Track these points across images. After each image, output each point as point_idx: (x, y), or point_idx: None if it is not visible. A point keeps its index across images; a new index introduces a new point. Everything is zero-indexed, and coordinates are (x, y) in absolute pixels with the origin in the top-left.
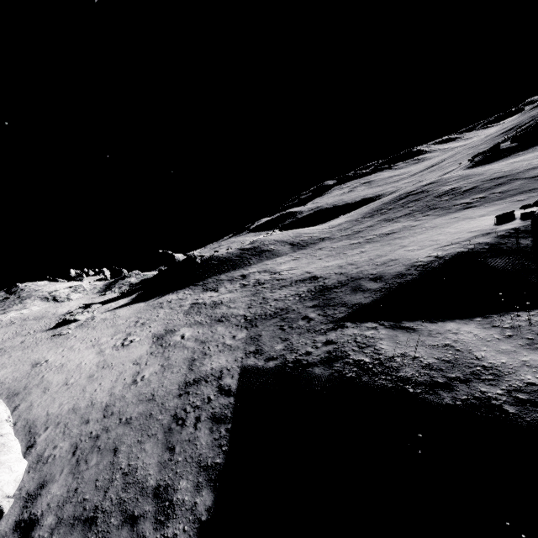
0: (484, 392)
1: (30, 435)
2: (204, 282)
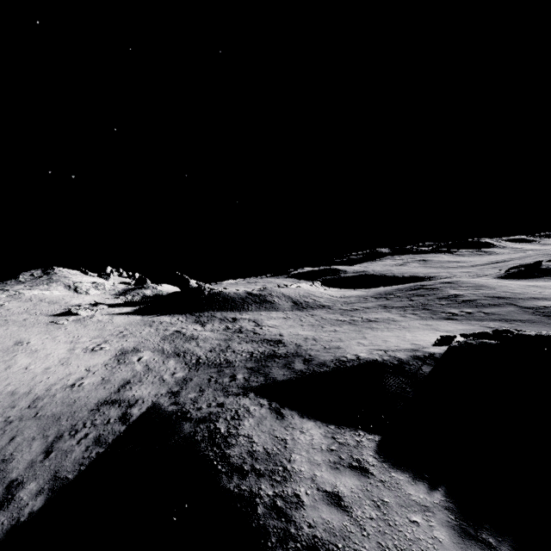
0: (260, 489)
1: None
2: (201, 313)
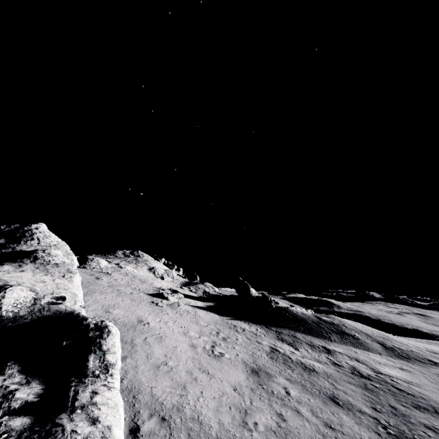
0: None
1: (134, 411)
2: (277, 329)
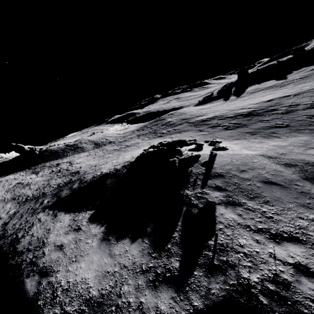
0: (27, 257)
1: None
2: (36, 166)
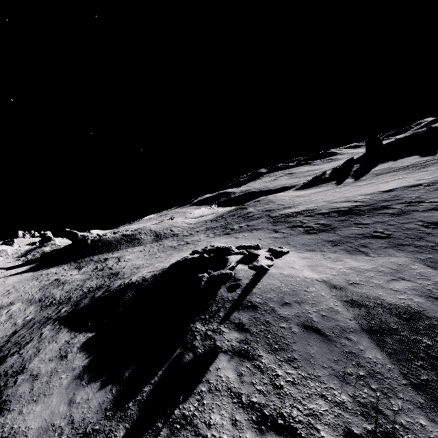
0: None
1: None
2: (82, 260)
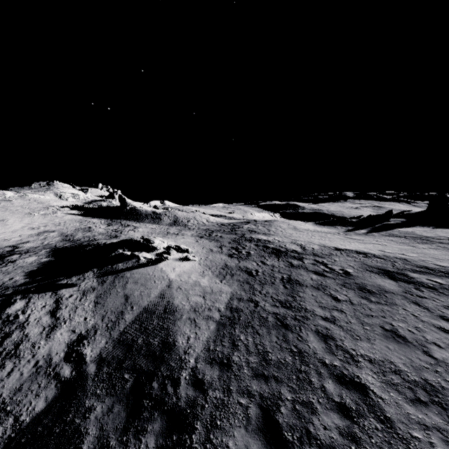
0: (1, 262)
1: None
2: (116, 220)
